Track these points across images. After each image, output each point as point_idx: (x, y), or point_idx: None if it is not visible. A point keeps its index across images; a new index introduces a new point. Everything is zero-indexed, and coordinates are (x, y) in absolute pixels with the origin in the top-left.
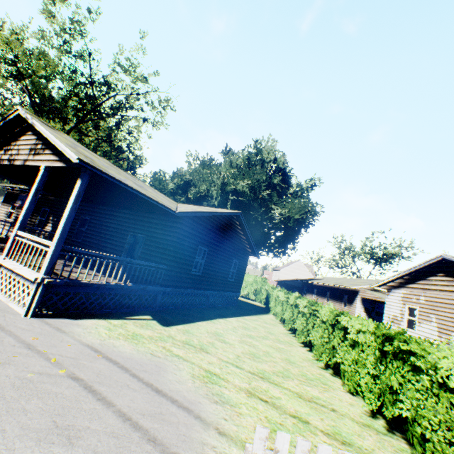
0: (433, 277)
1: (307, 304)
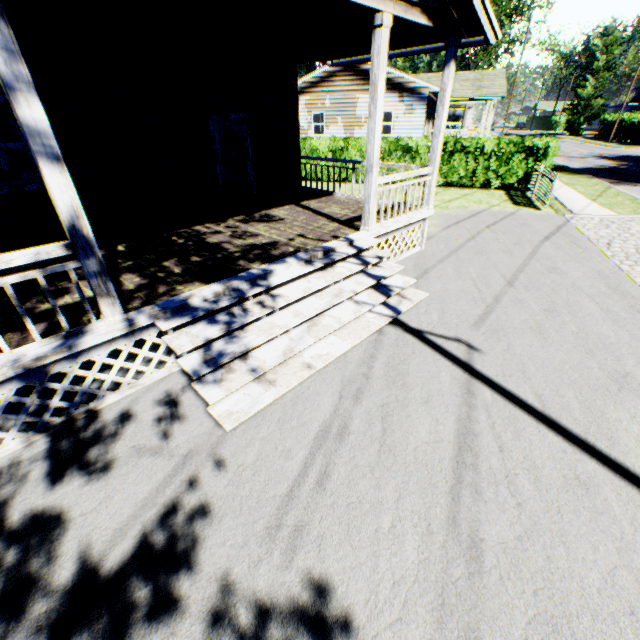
0: (337, 78)
1: (327, 144)
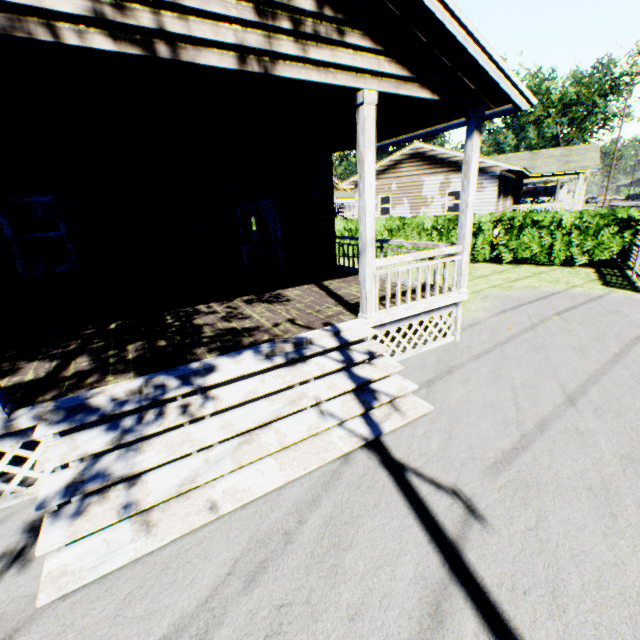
0: (404, 165)
1: (382, 223)
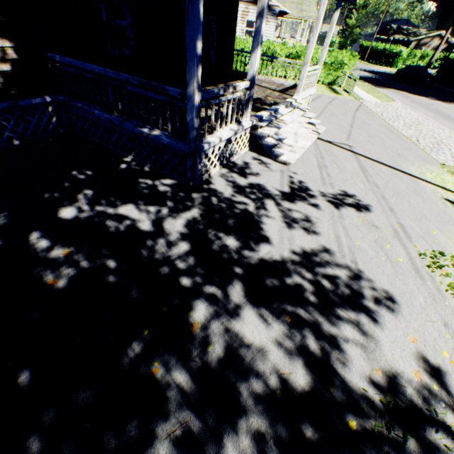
0: None
1: None
